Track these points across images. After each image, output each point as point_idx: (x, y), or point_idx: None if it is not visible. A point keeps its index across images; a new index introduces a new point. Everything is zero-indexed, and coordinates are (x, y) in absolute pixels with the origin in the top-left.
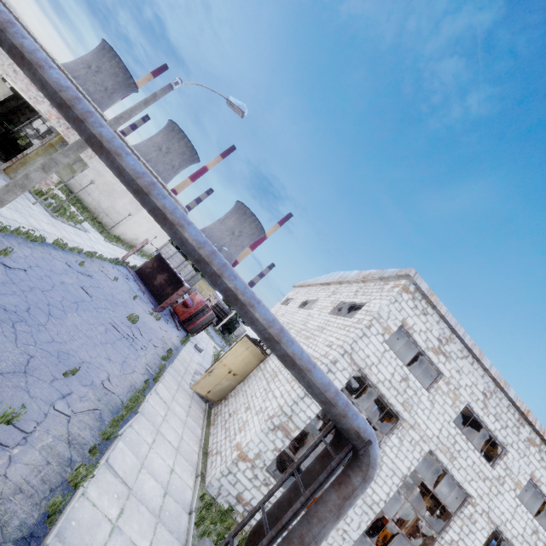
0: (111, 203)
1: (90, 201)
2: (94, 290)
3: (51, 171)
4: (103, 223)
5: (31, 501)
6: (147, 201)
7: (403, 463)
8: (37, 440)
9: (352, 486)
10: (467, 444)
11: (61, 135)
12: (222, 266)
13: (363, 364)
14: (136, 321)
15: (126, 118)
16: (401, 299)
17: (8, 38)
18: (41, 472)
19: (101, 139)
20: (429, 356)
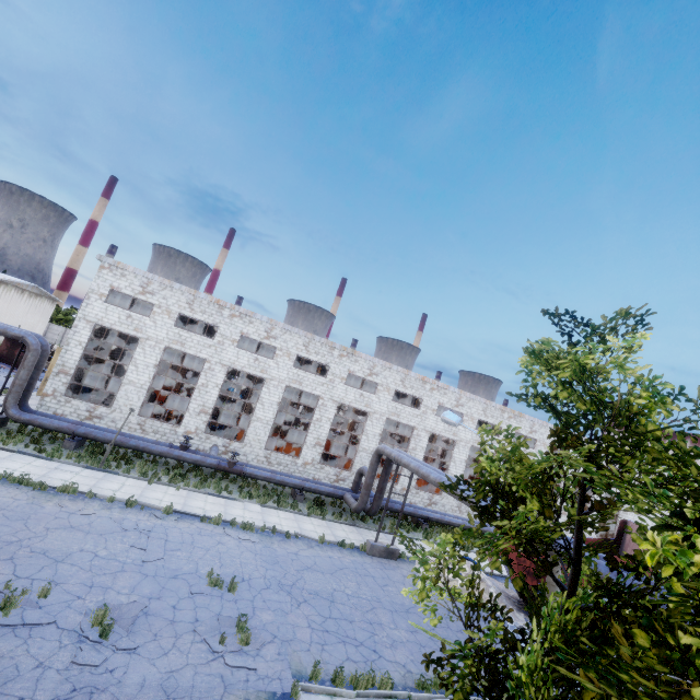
0: None
1: None
2: None
3: None
4: None
5: None
6: None
7: (152, 359)
8: None
9: (26, 356)
10: (190, 334)
11: None
12: None
13: (96, 320)
14: None
15: None
16: (103, 275)
17: None
18: None
19: None
20: (139, 298)
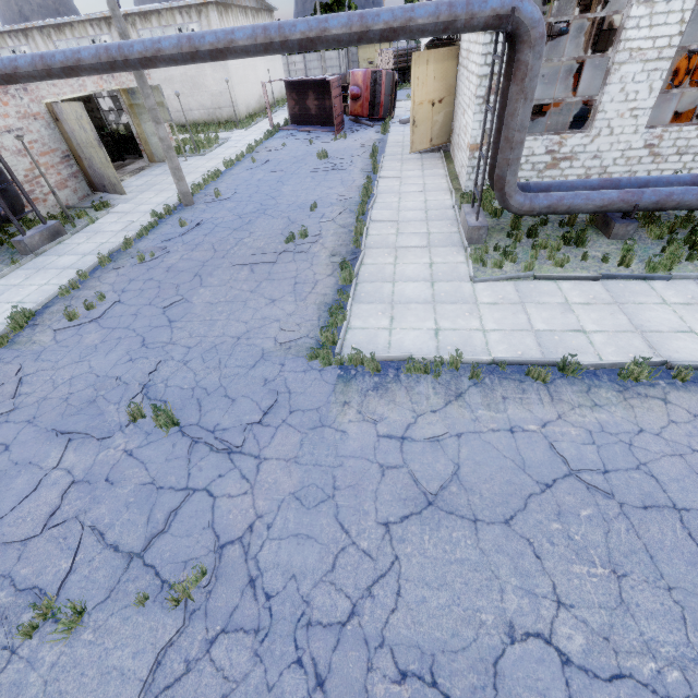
0: (207, 94)
1: (199, 116)
2: (279, 167)
3: (161, 119)
4: (227, 119)
5: (343, 246)
6: (203, 57)
7: None
8: (327, 235)
9: (524, 65)
10: None
11: (120, 89)
12: (279, 32)
13: None
14: (326, 154)
15: (114, 4)
16: None
17: (56, 69)
18: (339, 240)
19: (144, 55)
20: None
